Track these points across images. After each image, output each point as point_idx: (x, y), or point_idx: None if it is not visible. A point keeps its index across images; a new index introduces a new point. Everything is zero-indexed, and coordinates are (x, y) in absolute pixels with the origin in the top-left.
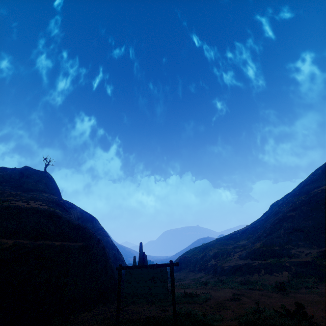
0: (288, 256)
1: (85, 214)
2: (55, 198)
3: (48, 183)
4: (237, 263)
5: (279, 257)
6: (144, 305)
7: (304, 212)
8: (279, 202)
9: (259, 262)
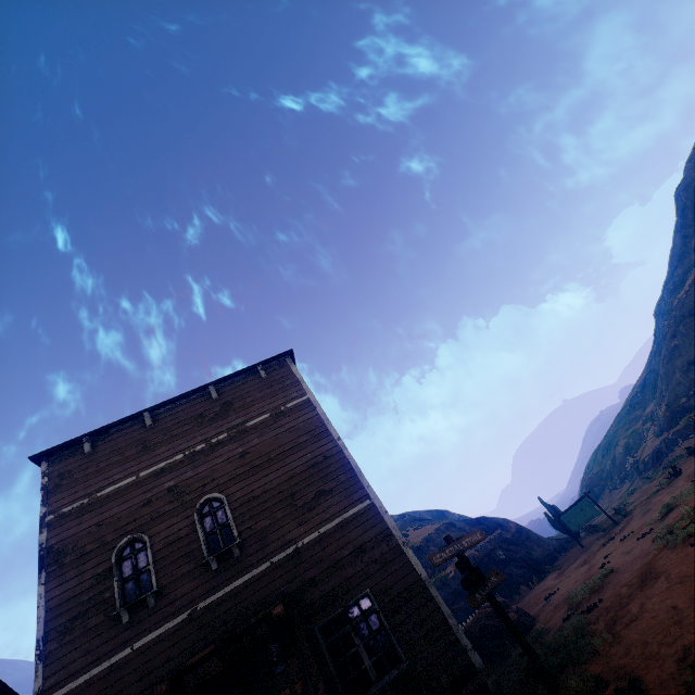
0: None
1: (431, 513)
2: (399, 517)
3: None
4: (653, 446)
5: (691, 411)
6: (590, 536)
7: (685, 335)
8: (662, 307)
9: (672, 431)
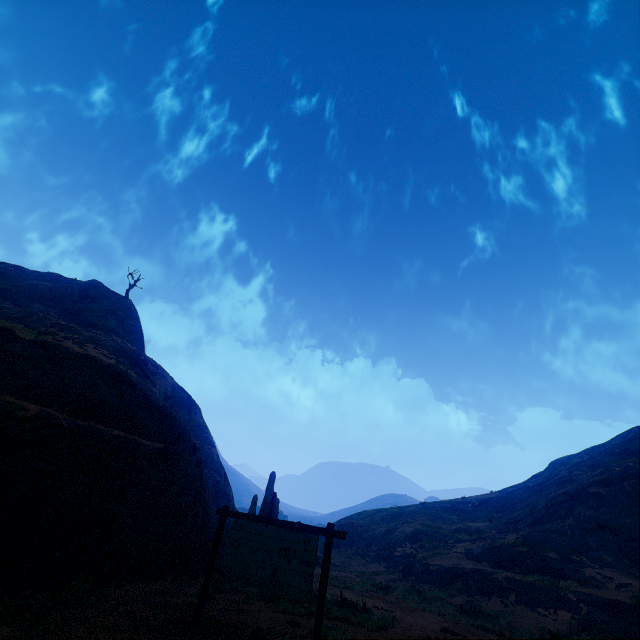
0: (575, 579)
1: (181, 392)
2: (133, 349)
3: (126, 319)
4: (458, 563)
5: (555, 577)
6: (256, 601)
7: (628, 494)
8: (573, 461)
9: (508, 574)
